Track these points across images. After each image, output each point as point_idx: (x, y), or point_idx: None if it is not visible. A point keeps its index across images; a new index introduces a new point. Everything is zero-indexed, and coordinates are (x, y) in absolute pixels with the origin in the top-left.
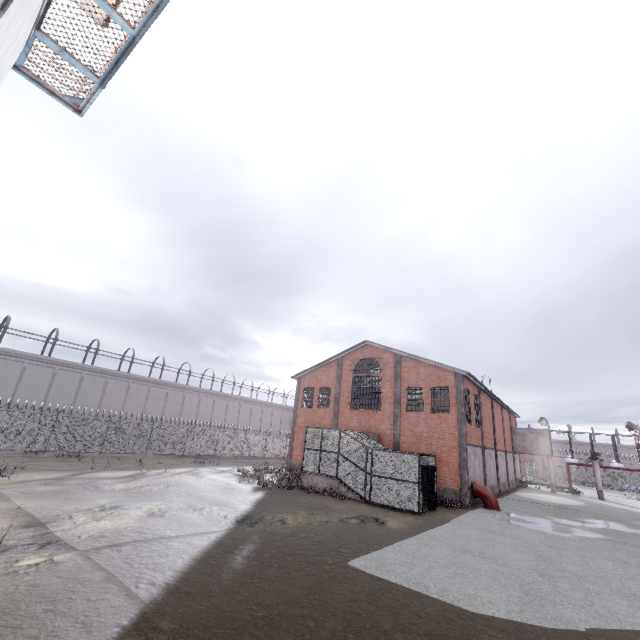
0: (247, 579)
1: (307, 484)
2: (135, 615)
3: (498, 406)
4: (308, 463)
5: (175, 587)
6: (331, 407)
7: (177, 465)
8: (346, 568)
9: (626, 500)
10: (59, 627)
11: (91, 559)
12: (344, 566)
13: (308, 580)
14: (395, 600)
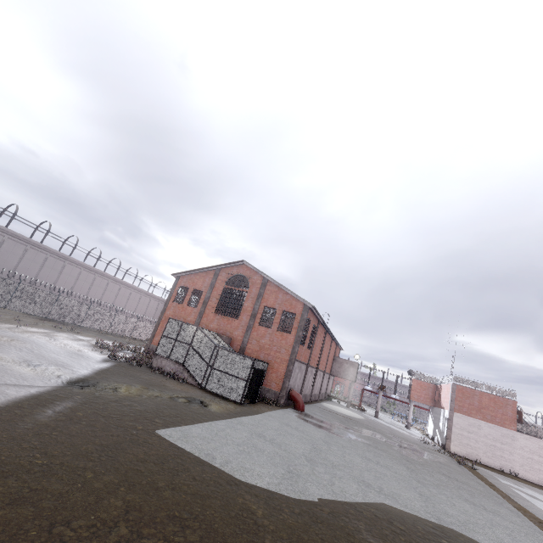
0: (46, 431)
1: (156, 365)
2: None
3: (330, 338)
4: (162, 348)
5: None
6: (199, 308)
7: (35, 325)
8: (152, 435)
9: (391, 420)
10: None
11: None
12: (151, 433)
13: (109, 439)
14: (181, 465)
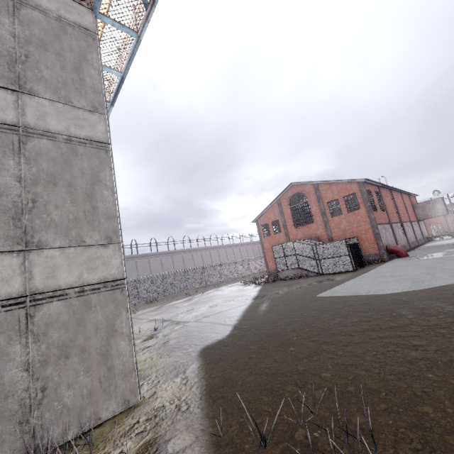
0: (270, 311)
1: (283, 277)
2: (232, 328)
3: (397, 193)
4: (279, 265)
5: (241, 319)
6: (282, 231)
7: (206, 290)
8: (316, 297)
9: None
10: (207, 335)
11: (200, 321)
12: (315, 297)
13: (299, 305)
14: (343, 300)
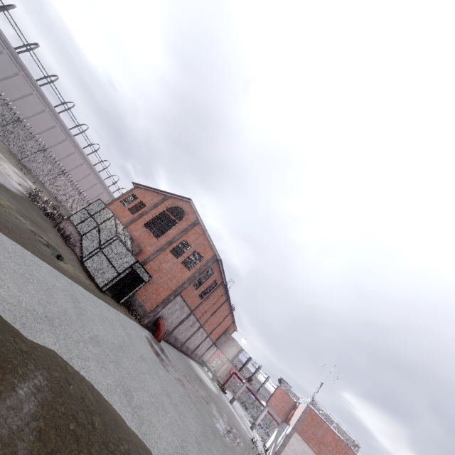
0: None
1: (62, 226)
2: None
3: (228, 309)
4: (77, 216)
5: None
6: (135, 215)
7: (1, 151)
8: None
9: (243, 415)
10: None
11: None
12: None
13: None
14: None
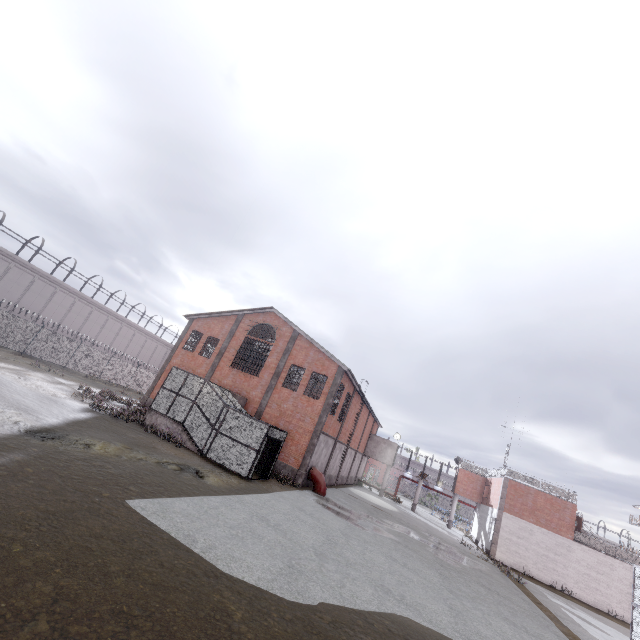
0: None
1: (149, 422)
2: None
3: (367, 411)
4: (159, 402)
5: None
6: (212, 358)
7: (5, 359)
8: (119, 505)
9: (430, 516)
10: None
11: None
12: (119, 502)
13: (59, 505)
14: (148, 546)
